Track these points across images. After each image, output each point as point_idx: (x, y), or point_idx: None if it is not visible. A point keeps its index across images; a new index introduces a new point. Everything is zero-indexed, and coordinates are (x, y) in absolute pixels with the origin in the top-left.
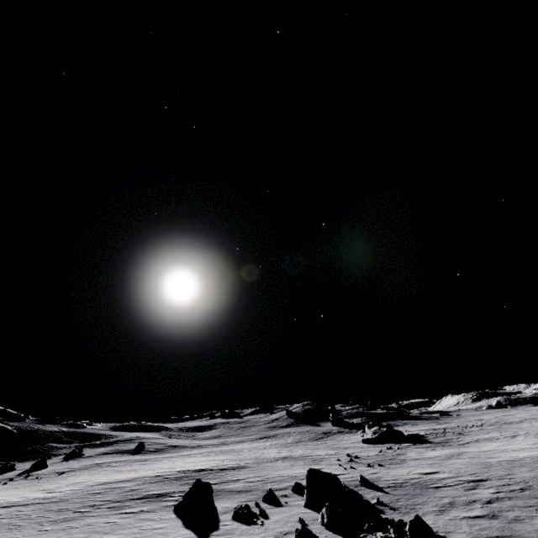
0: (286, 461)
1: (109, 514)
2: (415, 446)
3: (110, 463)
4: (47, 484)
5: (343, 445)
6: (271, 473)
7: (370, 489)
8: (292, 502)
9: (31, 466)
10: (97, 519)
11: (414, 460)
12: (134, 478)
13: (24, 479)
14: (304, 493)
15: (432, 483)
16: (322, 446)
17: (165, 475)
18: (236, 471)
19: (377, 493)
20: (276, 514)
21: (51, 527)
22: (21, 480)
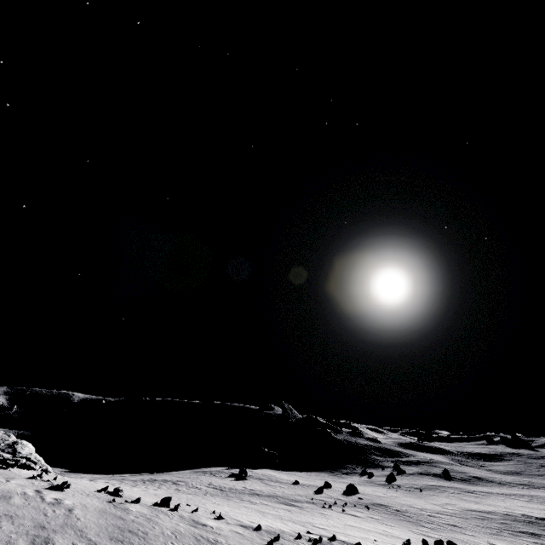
0: None
1: (515, 538)
2: None
3: (443, 488)
4: (428, 499)
5: None
6: None
7: None
8: None
9: (387, 477)
10: (514, 539)
11: None
12: (489, 512)
13: (401, 489)
14: None
15: None
16: None
17: (513, 515)
18: None
19: None
20: None
21: (494, 536)
22: (400, 489)
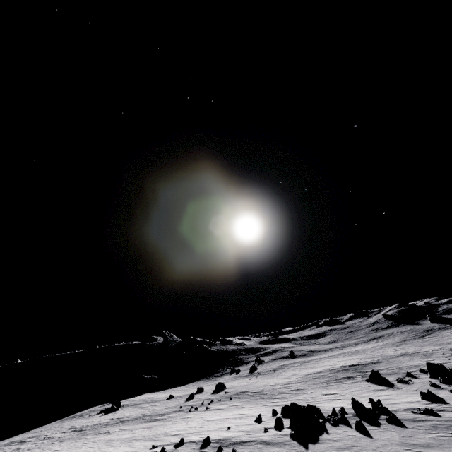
0: (405, 356)
1: (339, 384)
2: None
3: (290, 364)
4: (279, 376)
5: (446, 340)
6: (400, 364)
7: None
8: (422, 376)
9: (250, 369)
10: (338, 385)
11: None
12: (321, 371)
13: (260, 375)
14: (427, 373)
15: None
16: (427, 343)
17: (335, 369)
18: (376, 364)
19: None
20: (416, 380)
21: (325, 388)
22: (259, 375)
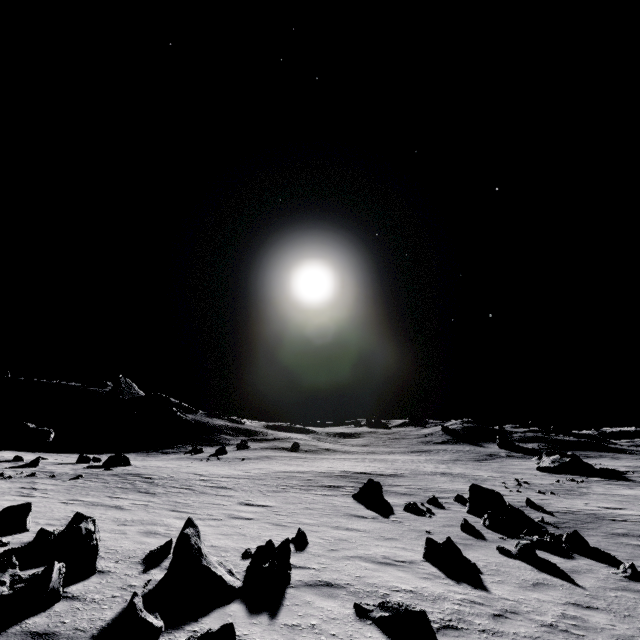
0: (444, 476)
1: (303, 492)
2: (607, 482)
3: (276, 457)
4: (238, 466)
5: (511, 469)
6: (430, 484)
7: (536, 511)
8: (454, 508)
9: (216, 451)
10: (297, 494)
11: (599, 494)
12: (305, 471)
13: (217, 460)
14: (466, 504)
15: (610, 516)
16: (485, 468)
17: (330, 472)
18: (395, 478)
19: (543, 515)
20: (441, 513)
21: (270, 494)
22: (216, 461)
